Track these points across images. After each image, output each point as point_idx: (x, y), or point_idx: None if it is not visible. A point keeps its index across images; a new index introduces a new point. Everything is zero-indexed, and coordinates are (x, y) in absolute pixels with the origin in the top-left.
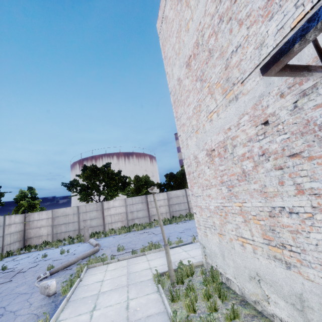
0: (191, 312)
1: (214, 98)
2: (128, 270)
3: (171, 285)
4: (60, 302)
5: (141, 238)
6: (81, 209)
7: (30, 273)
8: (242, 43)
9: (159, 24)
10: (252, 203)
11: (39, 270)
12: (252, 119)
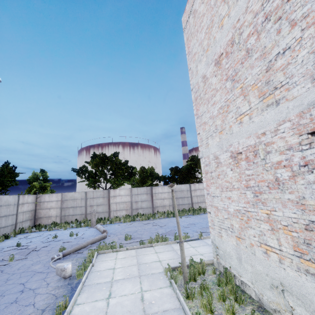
0: (208, 312)
1: (248, 100)
2: (137, 261)
3: (187, 282)
4: (76, 285)
5: (146, 229)
6: (89, 194)
7: (43, 252)
8: (292, 45)
9: (185, 18)
10: (284, 213)
11: (52, 250)
12: (295, 127)
